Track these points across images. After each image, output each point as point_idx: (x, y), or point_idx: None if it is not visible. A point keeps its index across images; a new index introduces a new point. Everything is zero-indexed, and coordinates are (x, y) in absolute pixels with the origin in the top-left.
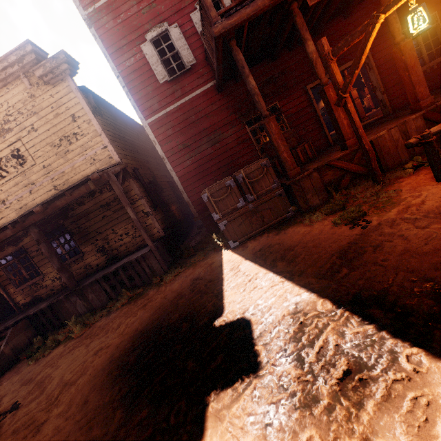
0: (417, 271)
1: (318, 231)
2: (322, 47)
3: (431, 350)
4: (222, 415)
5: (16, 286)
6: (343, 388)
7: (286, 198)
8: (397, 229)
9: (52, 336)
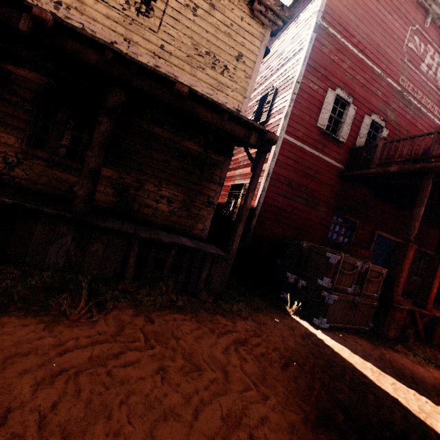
0: None
1: None
2: None
3: None
4: None
5: None
6: None
7: (374, 313)
8: None
9: None
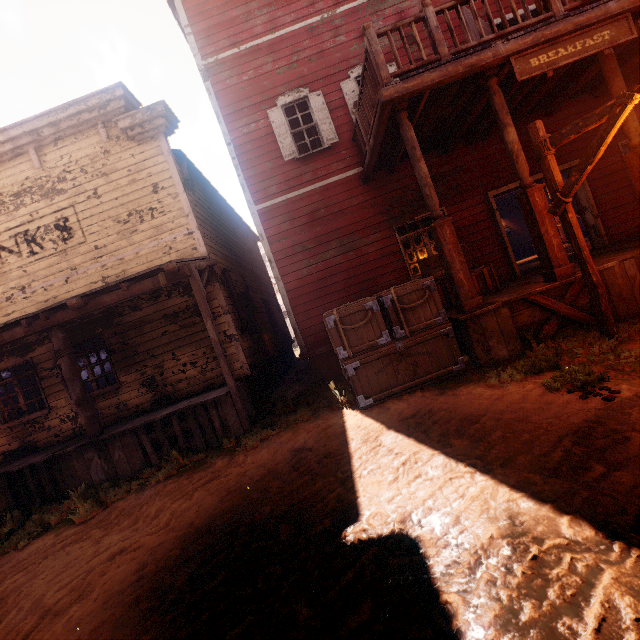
0: None
1: (518, 396)
2: (536, 132)
3: None
4: None
5: (3, 420)
6: None
7: (456, 341)
8: None
9: (38, 514)
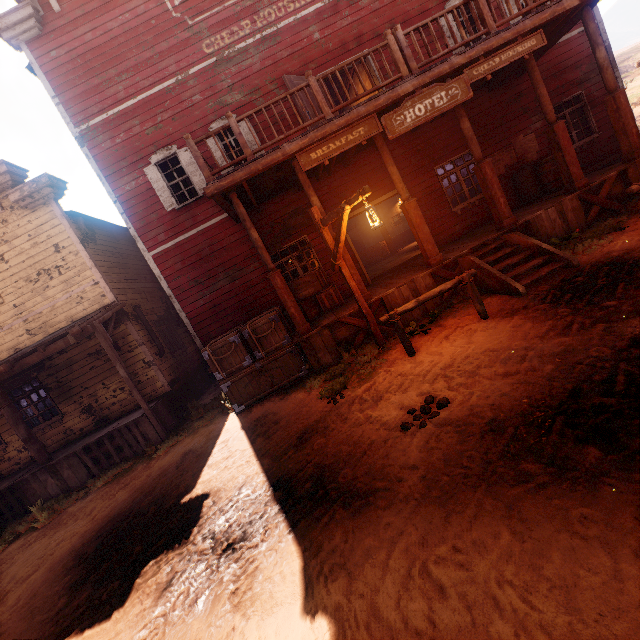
0: (325, 457)
1: (309, 401)
2: (313, 215)
3: (281, 524)
4: (140, 587)
5: None
6: (221, 557)
7: (299, 356)
8: (349, 410)
9: (10, 527)
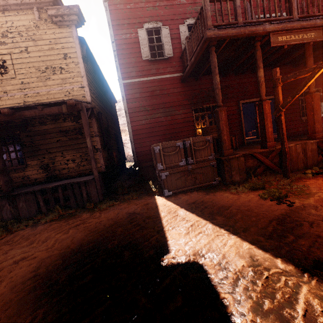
0: None
1: (246, 199)
2: (276, 73)
3: None
4: None
5: None
6: None
7: (216, 170)
8: None
9: None
